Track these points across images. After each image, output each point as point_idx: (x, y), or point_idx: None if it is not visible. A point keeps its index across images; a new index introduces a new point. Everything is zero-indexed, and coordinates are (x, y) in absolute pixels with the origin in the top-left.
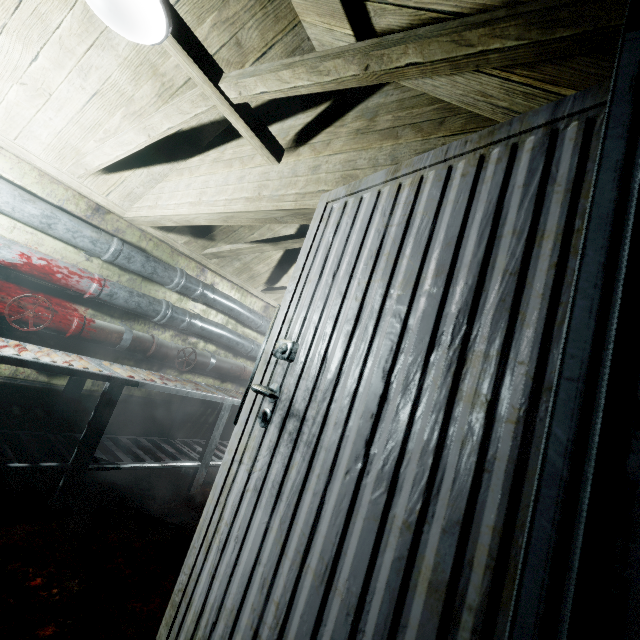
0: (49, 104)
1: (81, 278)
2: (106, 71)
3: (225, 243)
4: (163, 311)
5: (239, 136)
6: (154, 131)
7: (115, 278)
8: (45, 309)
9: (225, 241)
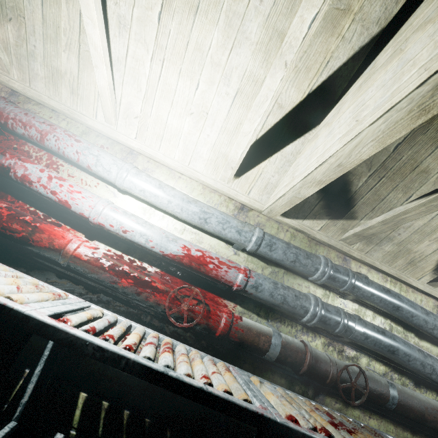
0: (206, 123)
1: (228, 268)
2: (243, 67)
3: (369, 219)
4: (312, 307)
5: (393, 34)
6: (291, 50)
7: (258, 271)
8: (198, 302)
9: (369, 216)
